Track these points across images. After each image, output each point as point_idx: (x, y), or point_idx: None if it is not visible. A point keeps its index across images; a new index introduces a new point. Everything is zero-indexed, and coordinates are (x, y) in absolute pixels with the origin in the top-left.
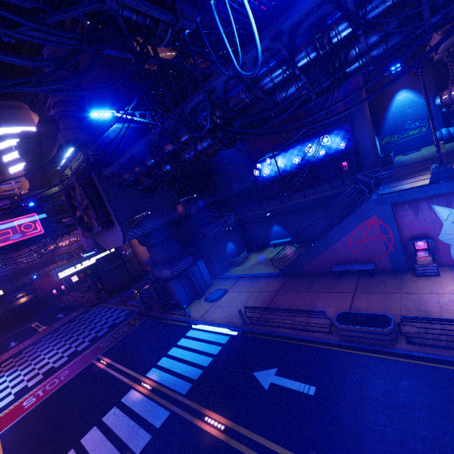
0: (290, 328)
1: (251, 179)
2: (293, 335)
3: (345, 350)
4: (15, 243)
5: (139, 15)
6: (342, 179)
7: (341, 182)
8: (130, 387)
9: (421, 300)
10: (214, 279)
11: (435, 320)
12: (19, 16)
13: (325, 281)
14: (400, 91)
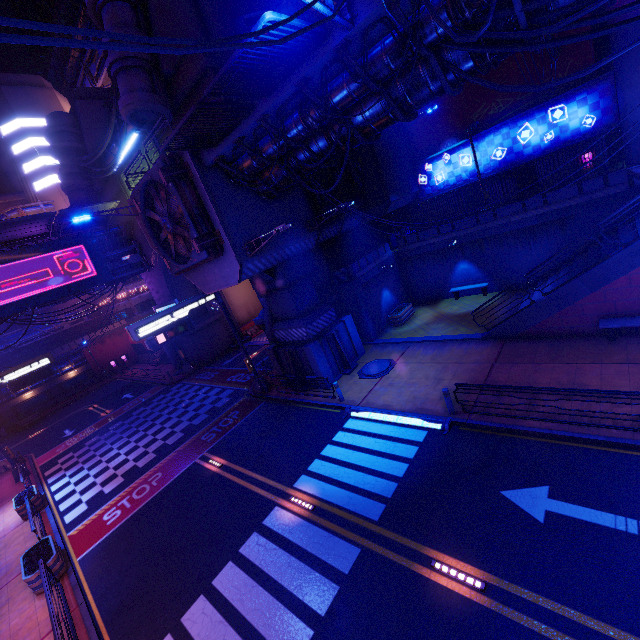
0: (549, 419)
1: (414, 190)
2: (560, 431)
3: None
4: (59, 290)
5: None
6: (604, 176)
7: (602, 181)
8: (272, 503)
9: None
10: (364, 345)
11: None
12: None
13: (583, 345)
14: None
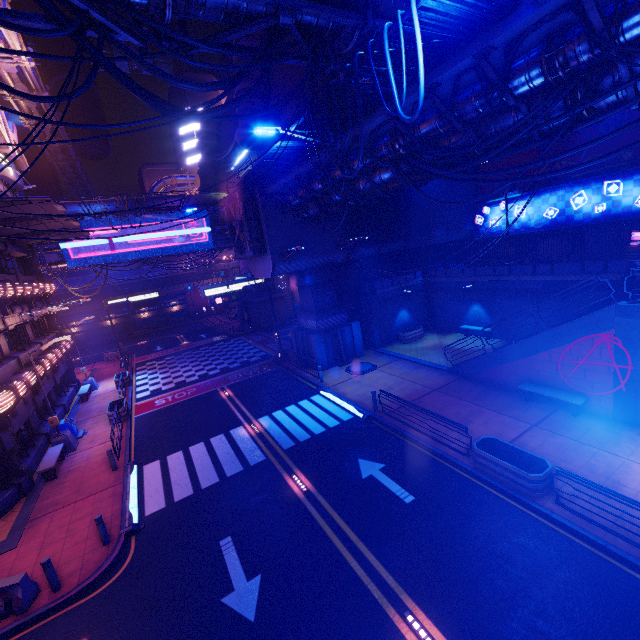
0: (423, 432)
1: (468, 228)
2: (422, 441)
3: (474, 479)
4: (177, 247)
5: (321, 19)
6: (605, 261)
7: (602, 266)
8: (241, 424)
9: (622, 467)
10: (369, 349)
11: (599, 488)
12: (199, 42)
13: (504, 398)
14: None
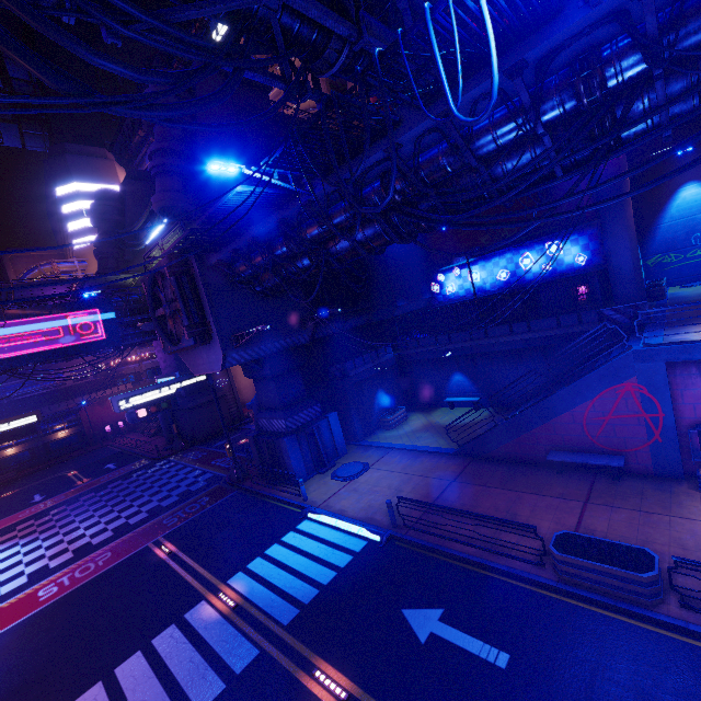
0: (470, 544)
1: (426, 296)
2: (474, 557)
3: (566, 598)
4: (66, 349)
5: (304, 23)
6: (578, 313)
7: (576, 318)
8: (200, 597)
9: None
10: (350, 444)
11: None
12: (134, 6)
13: (534, 475)
14: (688, 183)
